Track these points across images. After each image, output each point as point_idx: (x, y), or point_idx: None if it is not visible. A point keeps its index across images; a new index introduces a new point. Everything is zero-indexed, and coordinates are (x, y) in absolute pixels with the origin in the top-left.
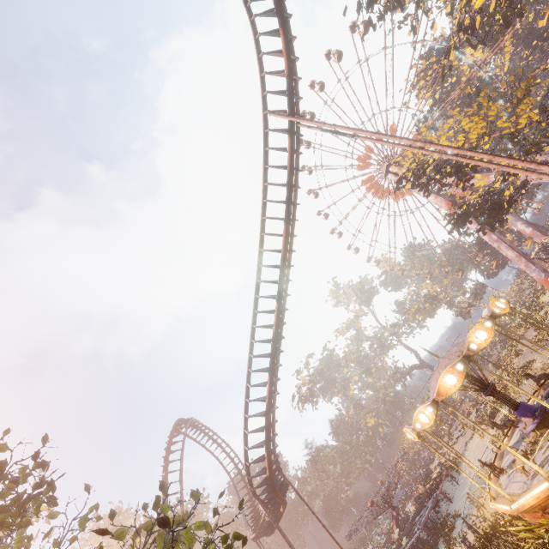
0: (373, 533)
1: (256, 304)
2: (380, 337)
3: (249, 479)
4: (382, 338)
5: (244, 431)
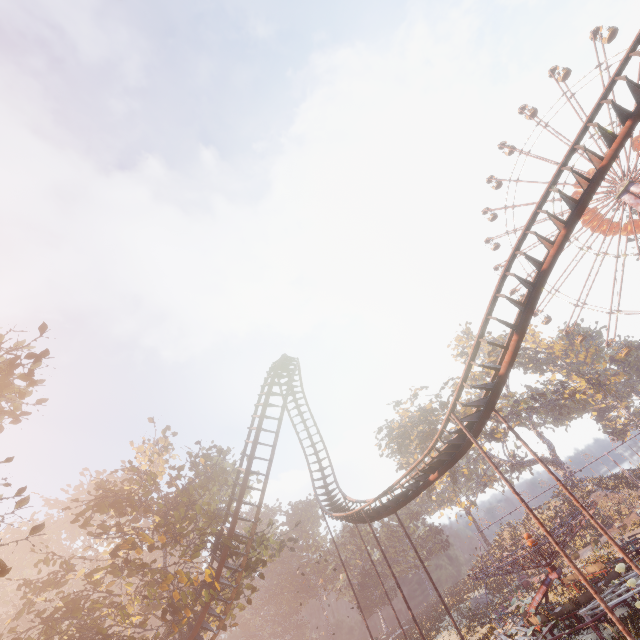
0: (440, 625)
1: (593, 115)
2: (518, 402)
3: (467, 371)
4: (524, 401)
5: (495, 296)
